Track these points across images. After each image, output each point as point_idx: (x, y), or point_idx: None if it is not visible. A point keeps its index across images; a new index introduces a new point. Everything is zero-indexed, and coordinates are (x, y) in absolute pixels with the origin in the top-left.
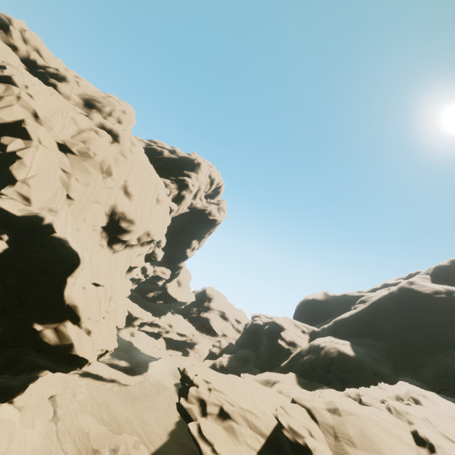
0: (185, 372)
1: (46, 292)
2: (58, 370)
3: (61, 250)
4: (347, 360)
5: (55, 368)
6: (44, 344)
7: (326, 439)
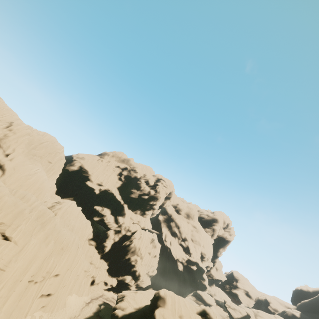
0: (225, 299)
1: (201, 275)
2: (202, 290)
3: (203, 268)
4: (296, 318)
5: (202, 289)
6: (203, 284)
7: (254, 314)
